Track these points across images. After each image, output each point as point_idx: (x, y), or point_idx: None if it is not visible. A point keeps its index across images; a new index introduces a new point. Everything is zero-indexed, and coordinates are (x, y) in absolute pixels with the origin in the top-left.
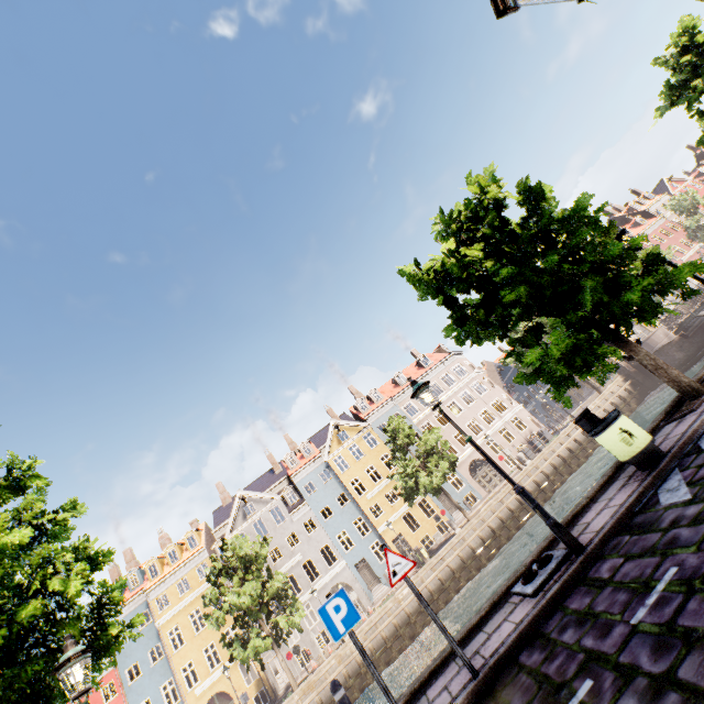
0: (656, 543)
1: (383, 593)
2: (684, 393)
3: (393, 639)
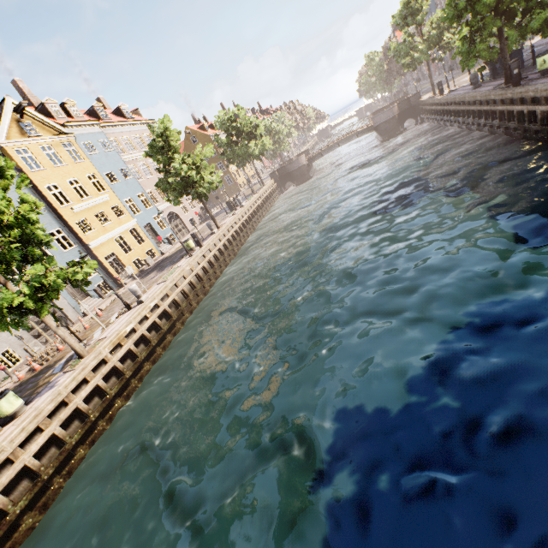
0: None
1: (96, 304)
2: (509, 80)
3: (194, 293)
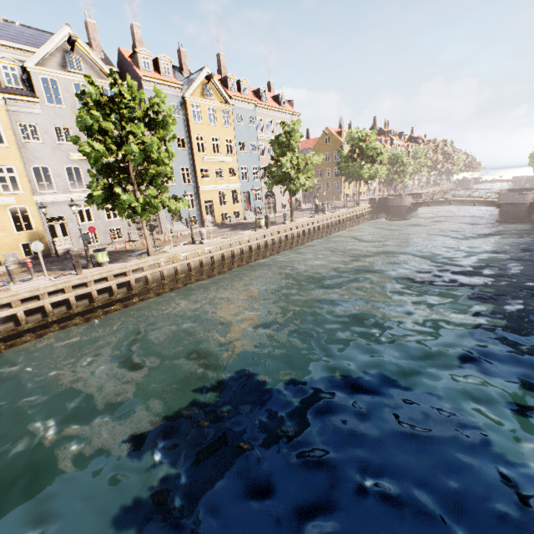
0: None
1: (182, 229)
2: None
3: (239, 258)
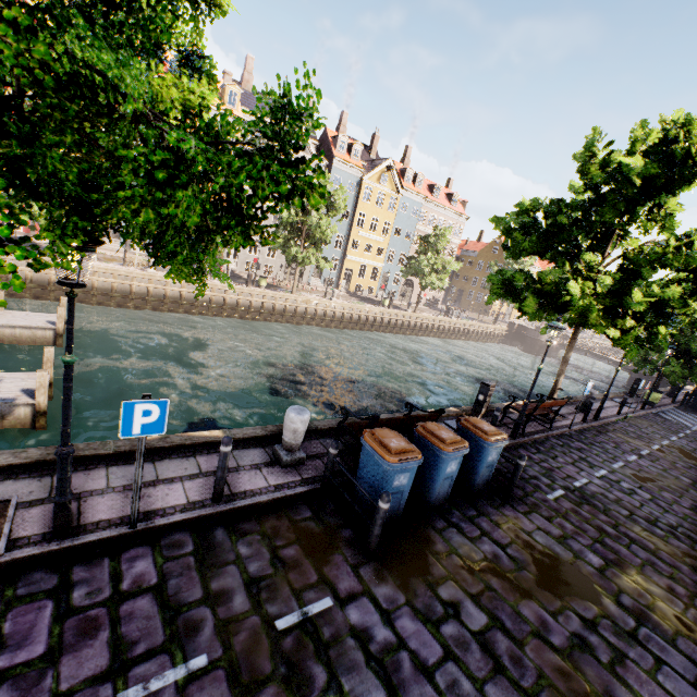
0: (675, 424)
1: (318, 285)
2: None
3: (355, 322)
